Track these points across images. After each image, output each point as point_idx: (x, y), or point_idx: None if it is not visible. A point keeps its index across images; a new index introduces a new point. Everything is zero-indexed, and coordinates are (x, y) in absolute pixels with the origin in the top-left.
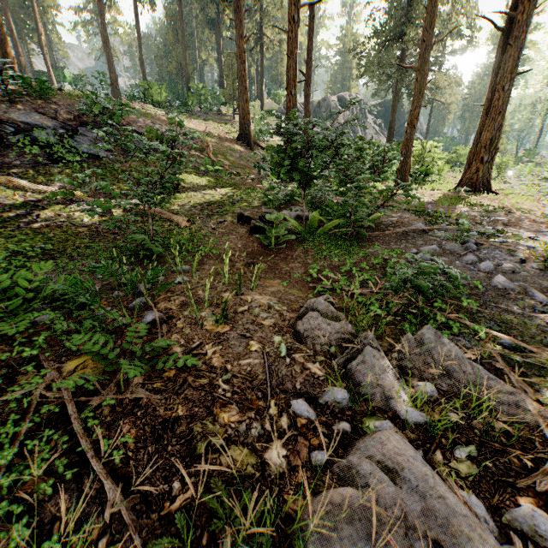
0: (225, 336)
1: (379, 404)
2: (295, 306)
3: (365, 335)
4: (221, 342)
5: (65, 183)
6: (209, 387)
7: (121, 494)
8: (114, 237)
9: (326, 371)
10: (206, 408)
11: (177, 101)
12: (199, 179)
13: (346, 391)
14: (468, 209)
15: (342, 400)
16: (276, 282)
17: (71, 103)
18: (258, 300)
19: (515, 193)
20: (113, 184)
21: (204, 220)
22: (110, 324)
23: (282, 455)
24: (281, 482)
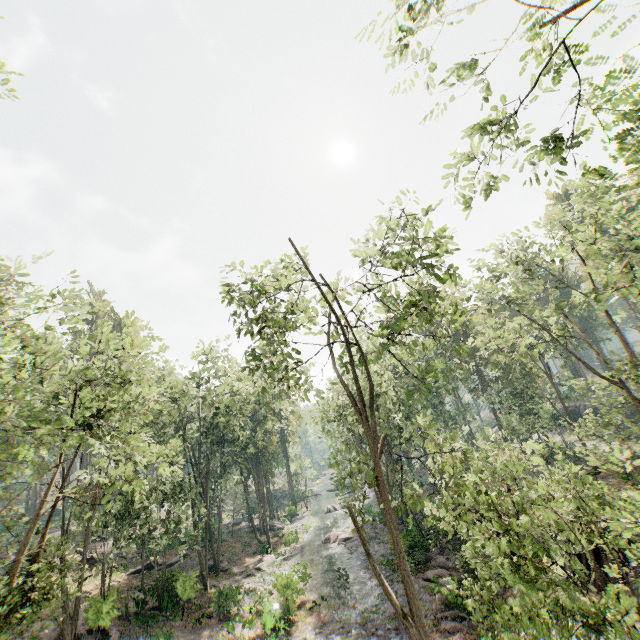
0: None
1: None
2: None
3: None
4: None
5: None
6: None
7: None
8: None
9: None
10: None
11: None
12: None
13: None
14: None
15: None
16: None
17: None
18: None
19: None
20: None
21: None
22: None
23: None
24: None
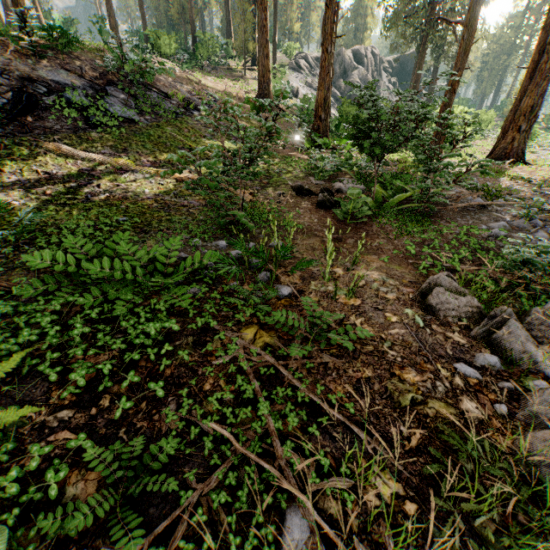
0: (362, 309)
1: (527, 367)
2: (405, 281)
3: (498, 309)
4: (361, 314)
5: (109, 150)
6: (377, 353)
7: (367, 435)
8: (186, 210)
9: (467, 339)
10: (386, 370)
11: (185, 54)
12: (233, 146)
13: (496, 357)
14: (511, 182)
15: (495, 364)
16: (374, 258)
17: (93, 57)
18: (370, 275)
19: (546, 164)
20: (154, 151)
21: (261, 192)
22: (260, 298)
23: (475, 407)
24: (482, 427)
